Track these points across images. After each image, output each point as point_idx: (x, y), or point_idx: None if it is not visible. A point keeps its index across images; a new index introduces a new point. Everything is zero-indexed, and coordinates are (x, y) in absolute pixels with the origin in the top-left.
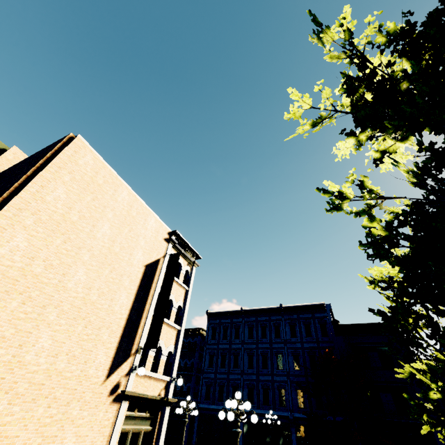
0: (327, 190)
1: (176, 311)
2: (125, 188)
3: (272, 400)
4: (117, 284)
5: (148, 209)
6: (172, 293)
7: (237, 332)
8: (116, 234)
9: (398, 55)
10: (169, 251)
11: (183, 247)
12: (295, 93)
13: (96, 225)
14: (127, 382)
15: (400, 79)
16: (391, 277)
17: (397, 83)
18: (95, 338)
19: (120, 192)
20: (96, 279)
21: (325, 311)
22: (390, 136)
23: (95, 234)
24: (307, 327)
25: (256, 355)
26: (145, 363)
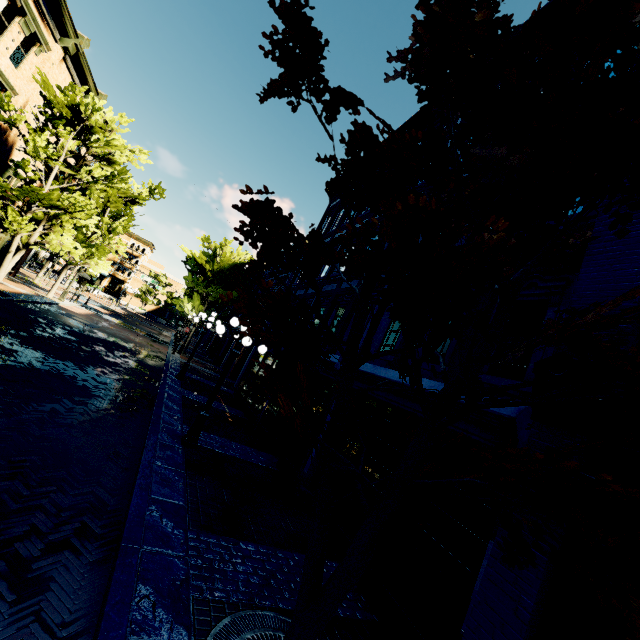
0: None
1: None
2: None
3: (336, 329)
4: None
5: None
6: None
7: None
8: None
9: None
10: None
11: None
12: None
13: None
14: None
15: None
16: None
17: None
18: None
19: None
20: None
21: None
22: None
23: None
24: None
25: None
26: None
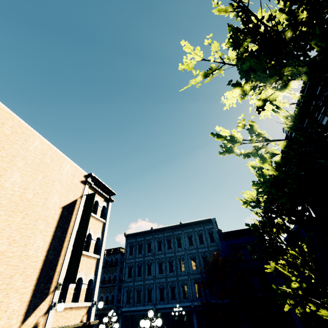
0: (220, 134)
1: (95, 242)
2: (37, 138)
3: (178, 295)
4: (32, 229)
5: (63, 156)
6: (90, 228)
7: (149, 247)
8: (28, 182)
9: (284, 3)
10: (86, 191)
11: (99, 186)
12: (187, 46)
13: (3, 175)
14: (46, 320)
15: (285, 27)
16: (258, 198)
17: (282, 31)
18: (6, 288)
19: (32, 141)
20: (5, 228)
21: (212, 223)
22: (271, 86)
23: (3, 184)
24: (200, 237)
25: (164, 263)
26: (66, 297)
